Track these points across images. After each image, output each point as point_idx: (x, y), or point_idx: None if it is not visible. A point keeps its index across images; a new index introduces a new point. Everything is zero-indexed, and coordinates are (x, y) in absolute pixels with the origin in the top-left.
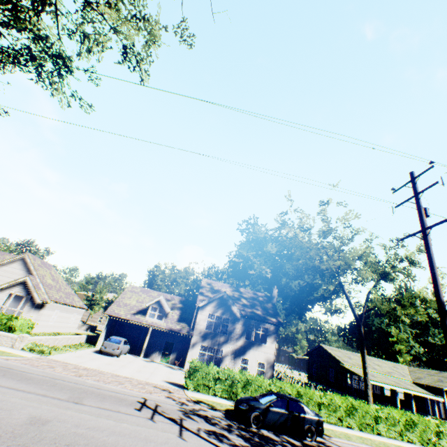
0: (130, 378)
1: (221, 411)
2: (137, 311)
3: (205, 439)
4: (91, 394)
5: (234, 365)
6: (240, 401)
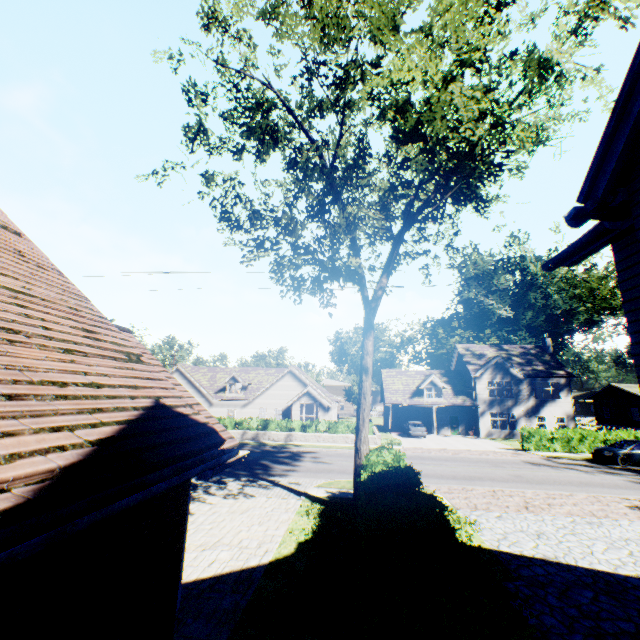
0: (477, 450)
1: (581, 460)
2: (411, 394)
3: (608, 474)
4: (493, 462)
5: (530, 425)
6: (600, 451)
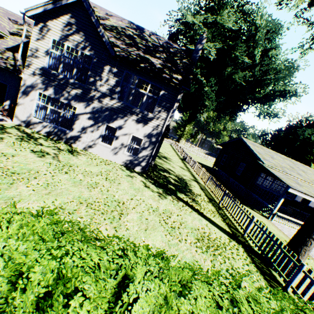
0: None
1: None
2: None
3: None
4: None
5: (93, 133)
6: None
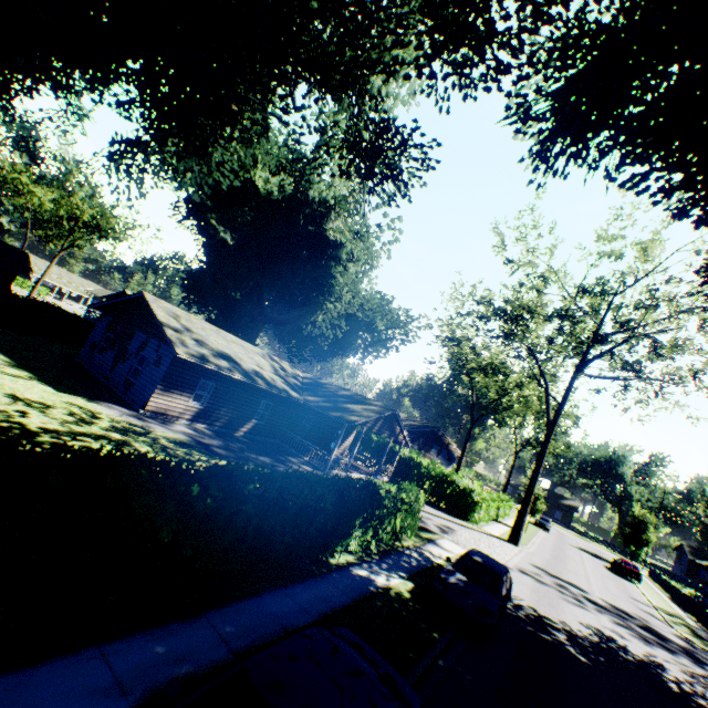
0: None
1: None
2: None
3: None
4: None
5: None
6: None
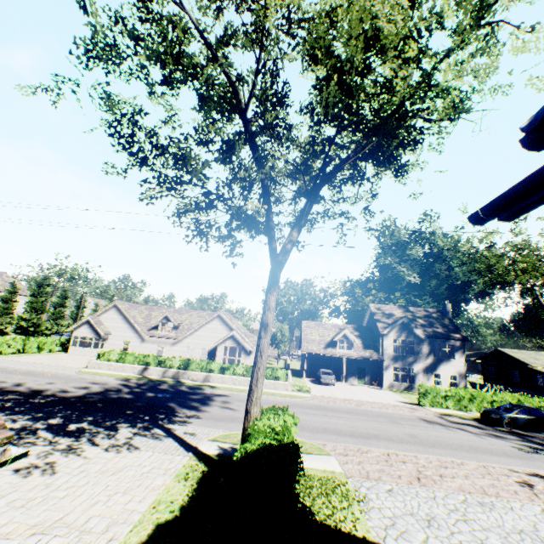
0: (378, 402)
1: (470, 419)
2: (325, 345)
3: (495, 438)
4: (391, 417)
5: (427, 380)
6: (488, 413)
